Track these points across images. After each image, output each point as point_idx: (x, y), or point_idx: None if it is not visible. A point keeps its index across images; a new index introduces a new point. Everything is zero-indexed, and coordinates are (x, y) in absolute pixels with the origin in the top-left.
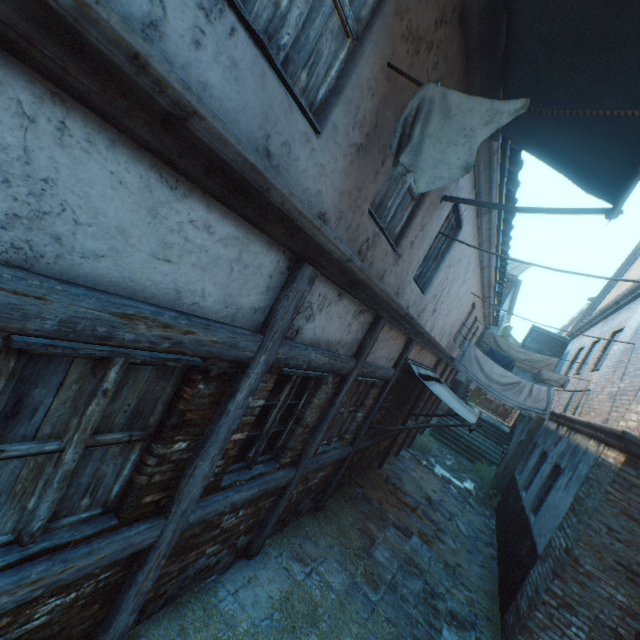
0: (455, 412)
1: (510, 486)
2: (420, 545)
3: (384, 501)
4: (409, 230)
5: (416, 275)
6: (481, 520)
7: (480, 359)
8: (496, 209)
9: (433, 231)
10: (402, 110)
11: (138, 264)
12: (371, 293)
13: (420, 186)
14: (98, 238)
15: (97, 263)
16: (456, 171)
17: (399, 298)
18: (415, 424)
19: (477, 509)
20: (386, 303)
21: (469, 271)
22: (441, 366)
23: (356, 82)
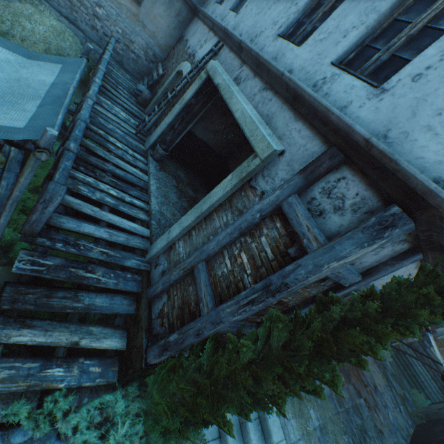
0: (415, 347)
1: (439, 422)
2: (364, 405)
3: (350, 369)
4: None
5: None
6: (404, 423)
7: None
8: None
9: None
10: None
11: (386, 280)
12: None
13: None
14: (387, 276)
15: (380, 280)
16: None
17: None
18: None
19: (403, 415)
20: None
21: None
22: None
23: None
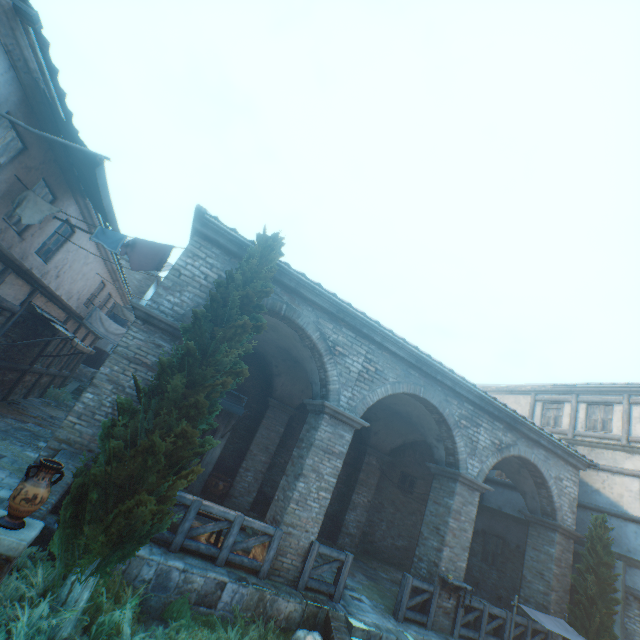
0: None
1: None
2: (35, 426)
3: (6, 411)
4: (31, 229)
5: (41, 252)
6: None
7: (104, 319)
8: (82, 230)
9: (51, 231)
10: (24, 187)
11: None
12: (3, 254)
13: (24, 222)
14: None
15: None
16: (38, 221)
17: (25, 261)
18: (48, 371)
19: None
20: (13, 261)
21: (91, 258)
22: (75, 325)
23: (0, 180)
